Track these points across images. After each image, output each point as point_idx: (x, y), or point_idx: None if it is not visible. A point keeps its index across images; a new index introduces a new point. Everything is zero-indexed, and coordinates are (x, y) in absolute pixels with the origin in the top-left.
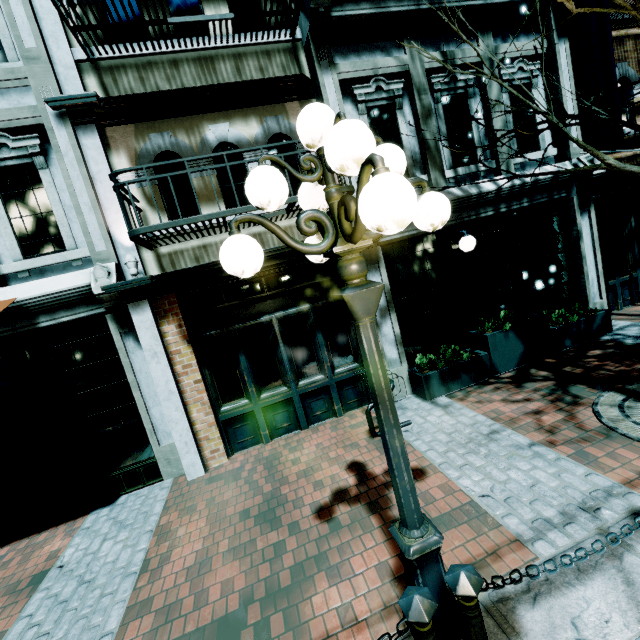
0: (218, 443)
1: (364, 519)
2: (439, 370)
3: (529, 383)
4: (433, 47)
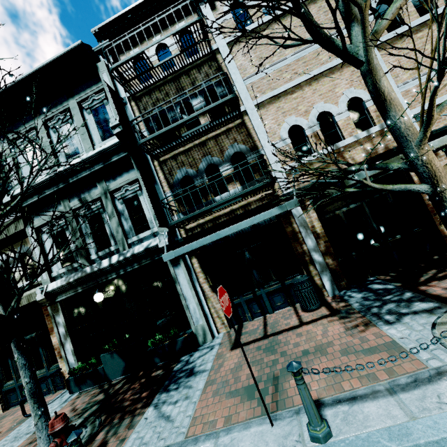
0: None
1: None
2: (74, 376)
3: (101, 394)
4: (77, 197)
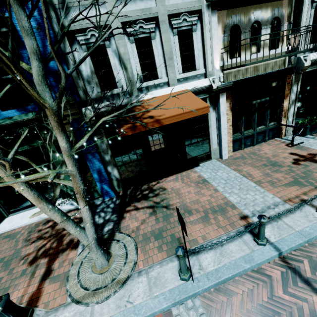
0: (231, 148)
1: (313, 164)
2: (311, 125)
3: None
4: None
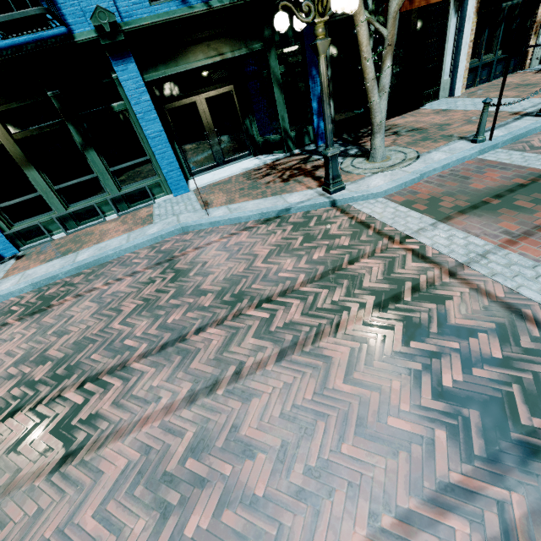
0: (465, 81)
1: None
2: None
3: None
4: None
